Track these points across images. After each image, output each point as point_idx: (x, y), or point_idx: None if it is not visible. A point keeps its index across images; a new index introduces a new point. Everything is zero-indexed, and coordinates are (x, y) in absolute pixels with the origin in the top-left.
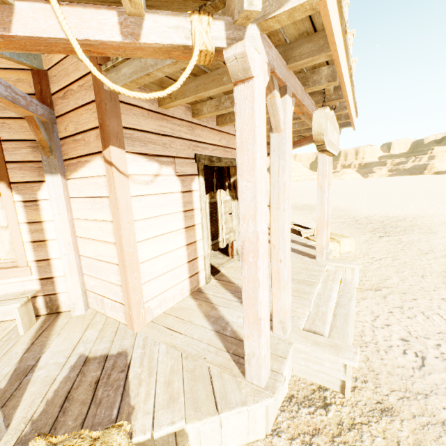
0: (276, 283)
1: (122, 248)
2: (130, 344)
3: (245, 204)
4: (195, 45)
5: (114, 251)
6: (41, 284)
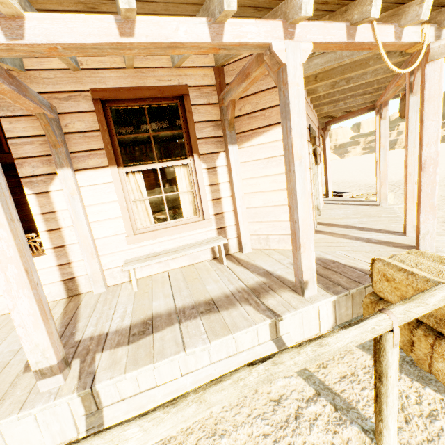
0: (410, 200)
1: None
2: (316, 255)
3: (429, 135)
4: (424, 41)
5: None
6: (217, 233)
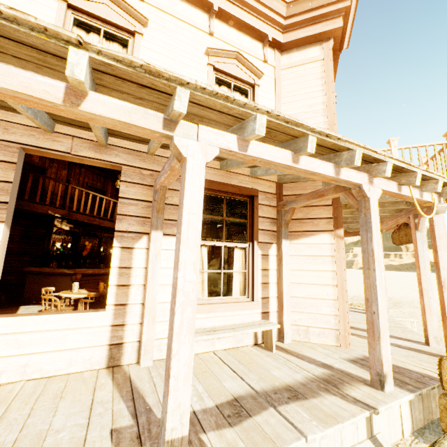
0: (428, 312)
1: (343, 287)
2: (361, 353)
3: (443, 262)
4: (434, 202)
5: (331, 290)
6: (262, 317)
